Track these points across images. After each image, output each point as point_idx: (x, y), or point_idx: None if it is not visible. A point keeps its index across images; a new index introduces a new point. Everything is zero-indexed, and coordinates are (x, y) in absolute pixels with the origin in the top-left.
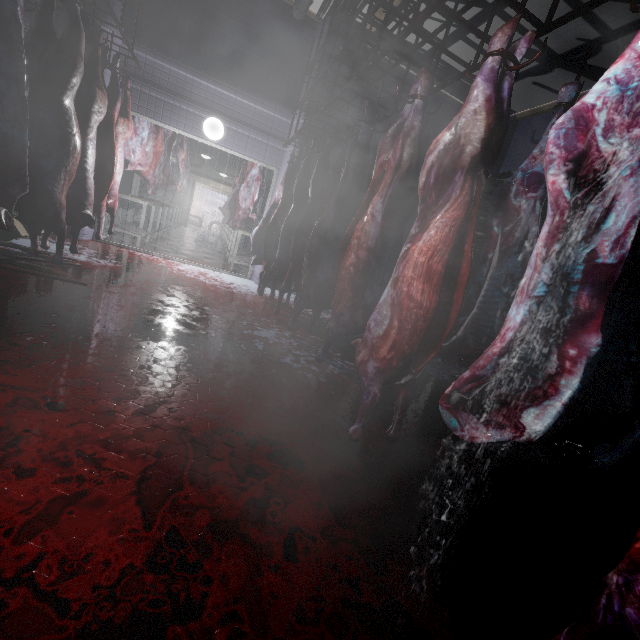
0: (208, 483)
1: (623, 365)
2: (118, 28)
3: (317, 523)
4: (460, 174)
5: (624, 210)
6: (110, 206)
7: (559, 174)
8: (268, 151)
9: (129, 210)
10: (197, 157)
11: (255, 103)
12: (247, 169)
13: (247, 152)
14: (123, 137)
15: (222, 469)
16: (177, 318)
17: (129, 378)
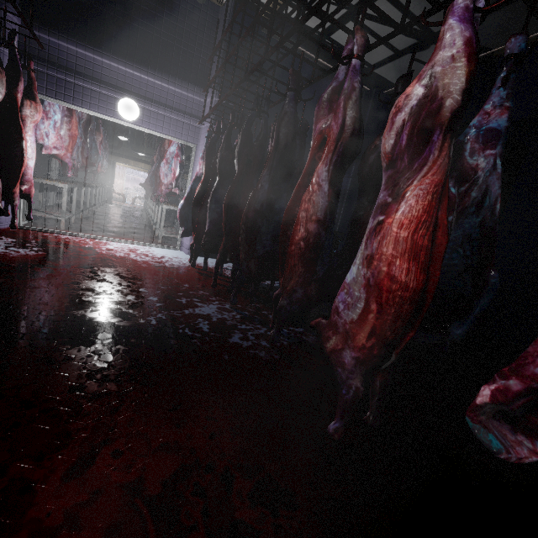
0: None
1: None
2: (10, 2)
3: None
4: (439, 132)
5: None
6: (25, 192)
7: None
8: (184, 128)
9: (50, 193)
10: (114, 139)
11: (167, 83)
12: (165, 147)
13: (164, 130)
14: (32, 120)
15: None
16: (111, 308)
17: (55, 413)
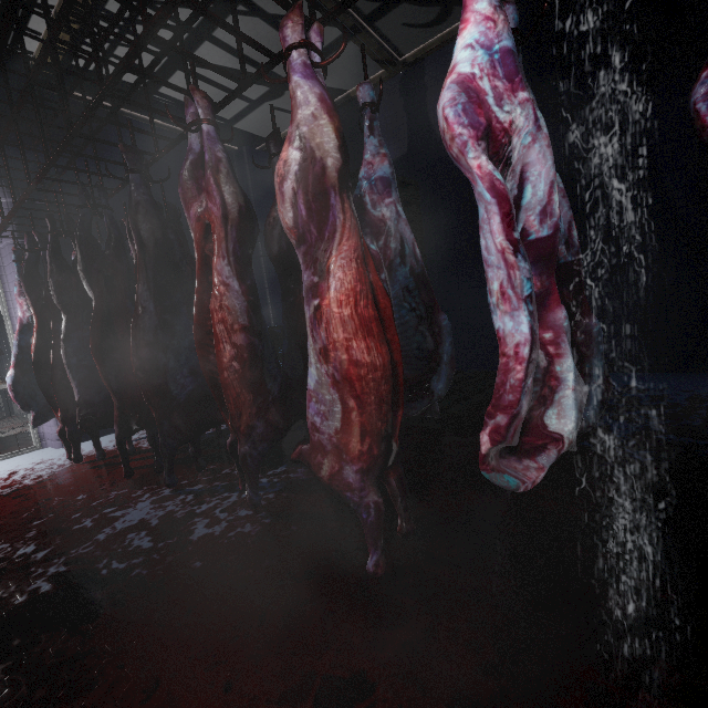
0: None
1: None
2: None
3: None
4: (335, 197)
5: (538, 181)
6: None
7: (478, 159)
8: None
9: None
10: None
11: None
12: None
13: None
14: None
15: None
16: None
17: None
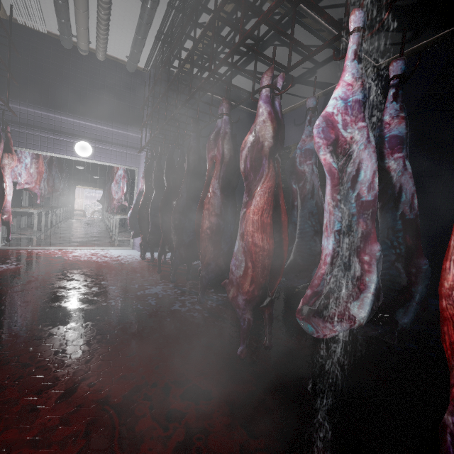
0: (137, 444)
1: (393, 256)
2: None
3: (234, 444)
4: (265, 160)
5: (367, 169)
6: (5, 220)
7: (326, 155)
8: (128, 157)
9: (22, 218)
10: (73, 168)
11: (112, 127)
12: (114, 171)
13: (112, 160)
14: (9, 167)
15: (146, 425)
16: (80, 298)
17: (46, 367)
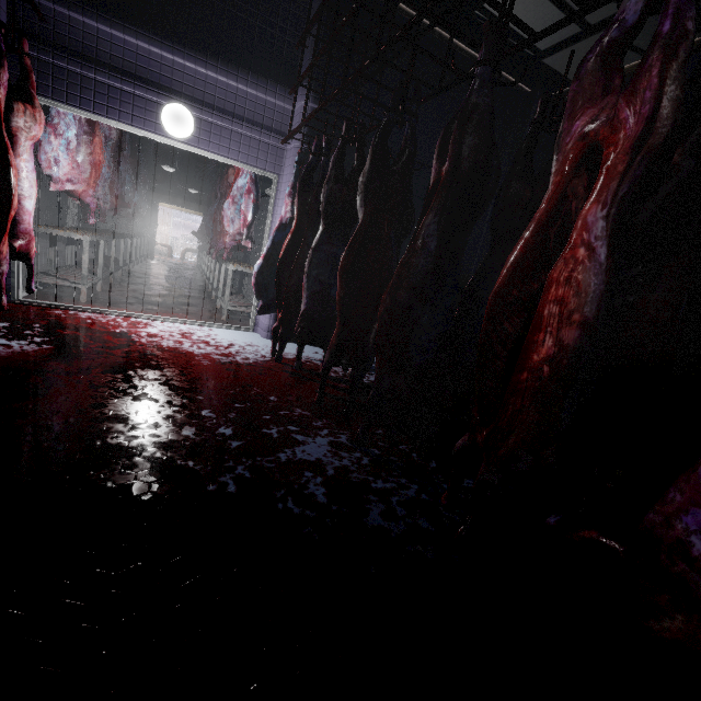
0: None
1: None
2: None
3: None
4: None
5: None
6: (20, 250)
7: None
8: (261, 150)
9: (67, 248)
10: (156, 170)
11: (236, 80)
12: (228, 180)
13: (231, 153)
14: (27, 135)
15: None
16: (156, 459)
17: None
